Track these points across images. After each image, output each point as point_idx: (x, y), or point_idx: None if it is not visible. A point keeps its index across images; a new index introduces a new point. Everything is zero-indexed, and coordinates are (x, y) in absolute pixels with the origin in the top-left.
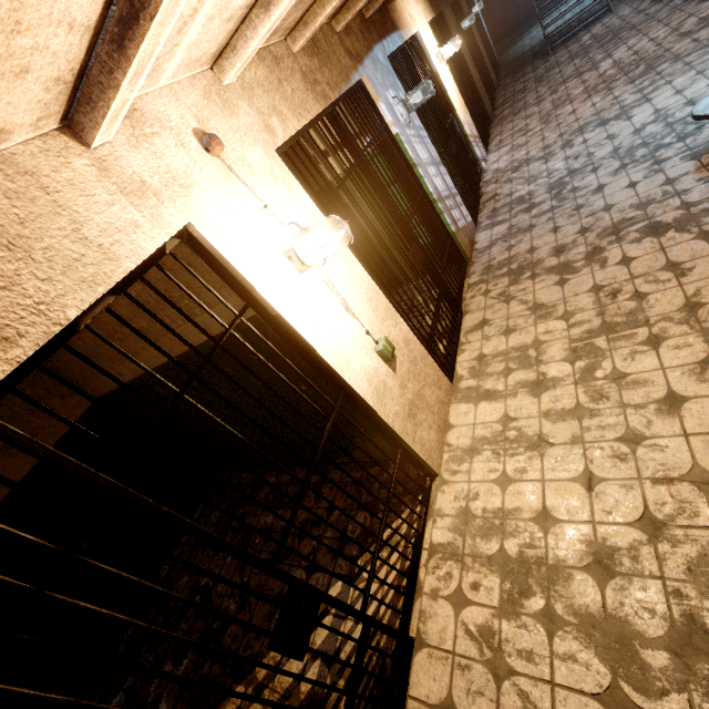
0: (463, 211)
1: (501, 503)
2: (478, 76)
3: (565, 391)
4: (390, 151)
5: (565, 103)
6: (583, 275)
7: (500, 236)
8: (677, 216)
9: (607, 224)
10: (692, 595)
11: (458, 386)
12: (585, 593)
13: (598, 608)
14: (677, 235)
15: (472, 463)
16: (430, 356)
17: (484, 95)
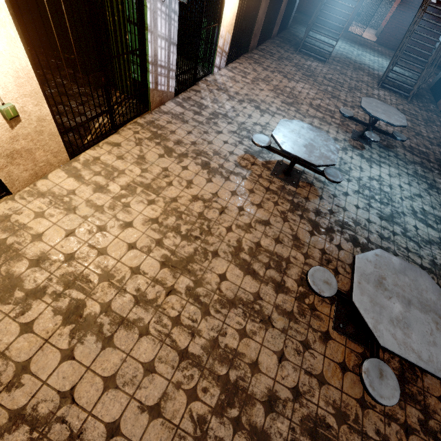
0: (171, 82)
1: (27, 222)
2: (262, 20)
3: (105, 198)
4: (132, 4)
5: (266, 82)
6: (170, 160)
7: (174, 113)
8: (215, 167)
9: (201, 149)
10: (54, 282)
11: (72, 163)
12: (20, 267)
13: (18, 274)
14: (206, 173)
15: (35, 199)
16: (61, 137)
17: (257, 34)
